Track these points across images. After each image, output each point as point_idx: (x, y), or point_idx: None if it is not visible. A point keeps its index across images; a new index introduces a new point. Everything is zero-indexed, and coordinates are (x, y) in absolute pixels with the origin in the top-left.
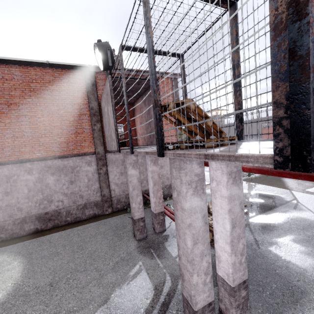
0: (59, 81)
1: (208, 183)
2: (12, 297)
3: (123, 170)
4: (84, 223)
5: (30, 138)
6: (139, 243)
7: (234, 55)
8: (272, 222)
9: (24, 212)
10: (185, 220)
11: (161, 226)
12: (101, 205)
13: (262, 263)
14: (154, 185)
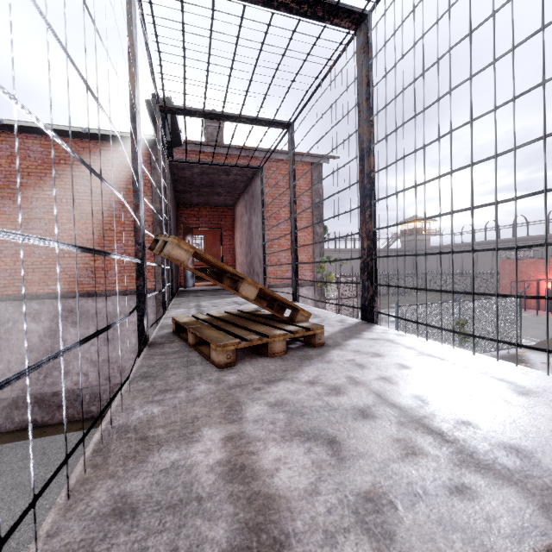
0: (105, 162)
1: None
2: None
3: None
4: None
5: (44, 257)
6: None
7: (364, 128)
8: None
9: (17, 387)
10: None
11: None
12: None
13: None
14: None
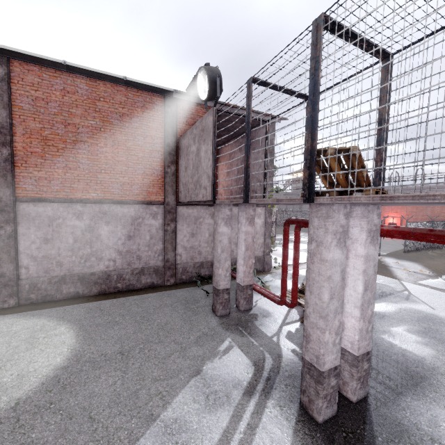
0: (132, 104)
1: None
2: (75, 362)
3: (195, 230)
4: (140, 293)
5: (86, 171)
6: (221, 319)
7: (383, 108)
8: (381, 311)
9: (64, 268)
10: (324, 271)
11: (248, 303)
12: (162, 273)
13: (375, 349)
14: (246, 249)
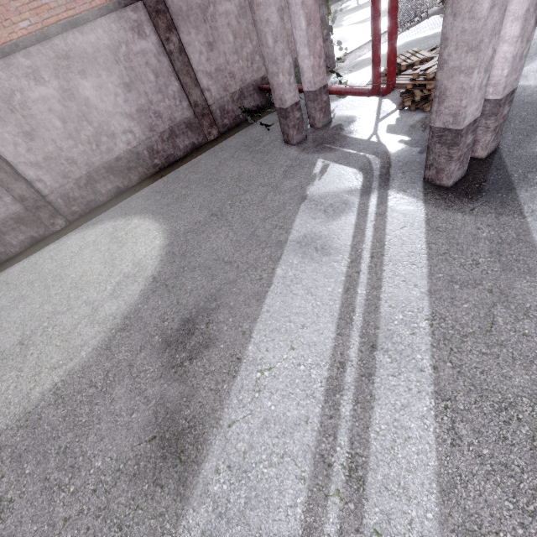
0: None
1: (365, 41)
2: (175, 238)
3: (210, 35)
4: (186, 161)
5: None
6: (300, 146)
7: None
8: None
9: (81, 165)
10: None
11: (325, 115)
12: (198, 126)
13: None
14: (309, 24)
